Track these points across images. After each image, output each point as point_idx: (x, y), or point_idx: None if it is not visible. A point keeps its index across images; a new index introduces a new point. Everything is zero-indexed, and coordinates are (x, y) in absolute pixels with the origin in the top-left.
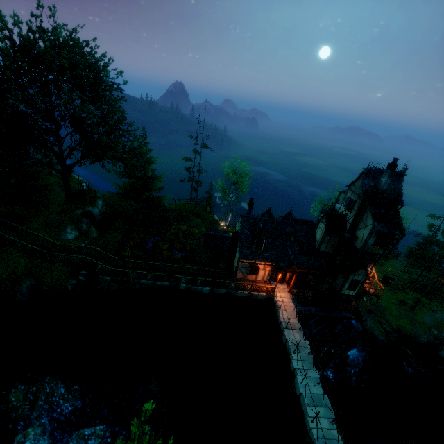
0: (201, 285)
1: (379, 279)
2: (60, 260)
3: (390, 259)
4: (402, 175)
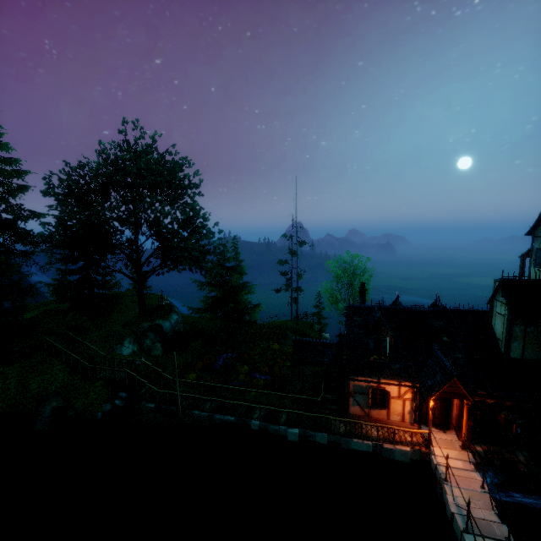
0: (285, 424)
1: None
2: (102, 377)
3: None
4: None
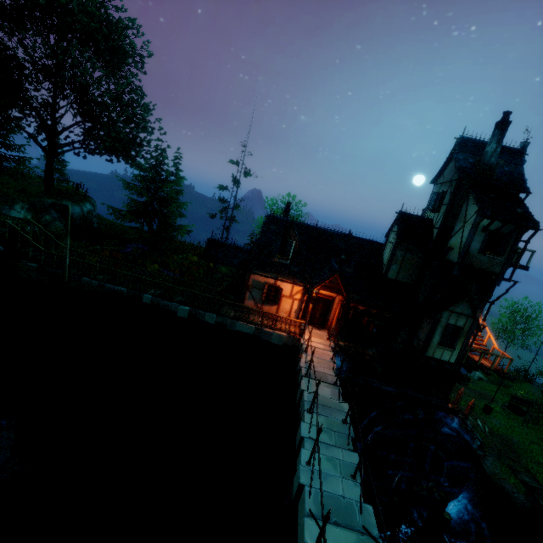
0: (178, 302)
1: (504, 404)
2: None
3: (520, 381)
4: (520, 153)
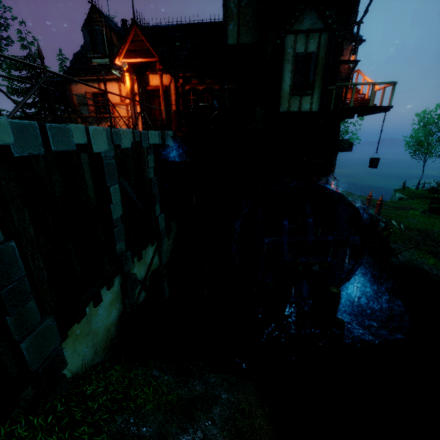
0: None
1: (424, 210)
2: None
3: None
4: None
